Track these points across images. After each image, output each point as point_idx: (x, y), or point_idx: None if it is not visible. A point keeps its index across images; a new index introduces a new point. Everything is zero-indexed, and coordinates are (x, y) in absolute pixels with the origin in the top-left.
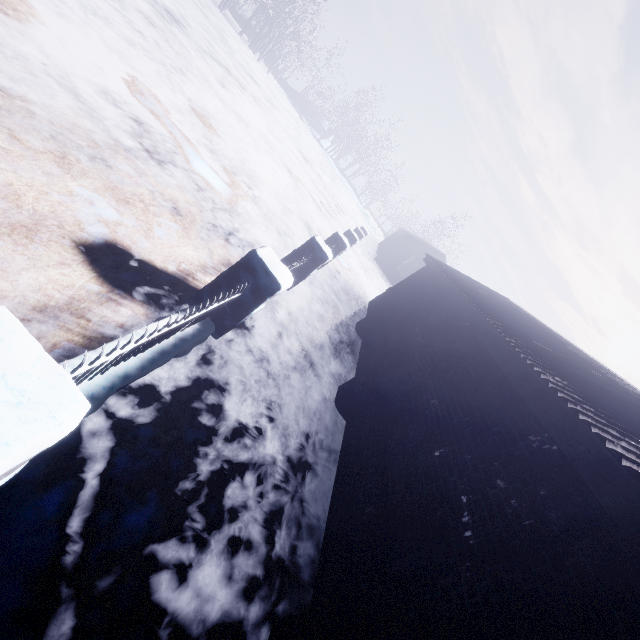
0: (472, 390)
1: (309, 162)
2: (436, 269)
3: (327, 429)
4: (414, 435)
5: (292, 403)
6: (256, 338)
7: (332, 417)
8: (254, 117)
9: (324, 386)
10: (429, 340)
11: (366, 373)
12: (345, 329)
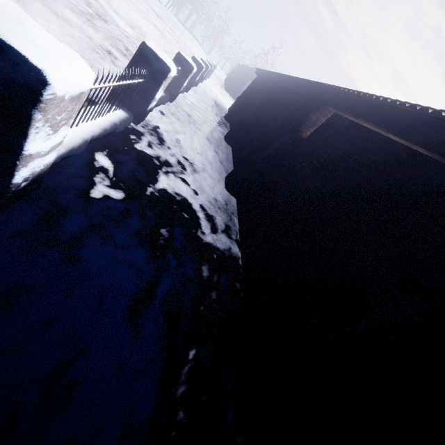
0: (280, 106)
1: (160, 18)
2: (262, 72)
3: (224, 147)
4: (260, 131)
5: (207, 134)
6: (184, 108)
7: (225, 145)
8: None
9: (218, 134)
10: (261, 97)
11: (236, 124)
12: (219, 118)
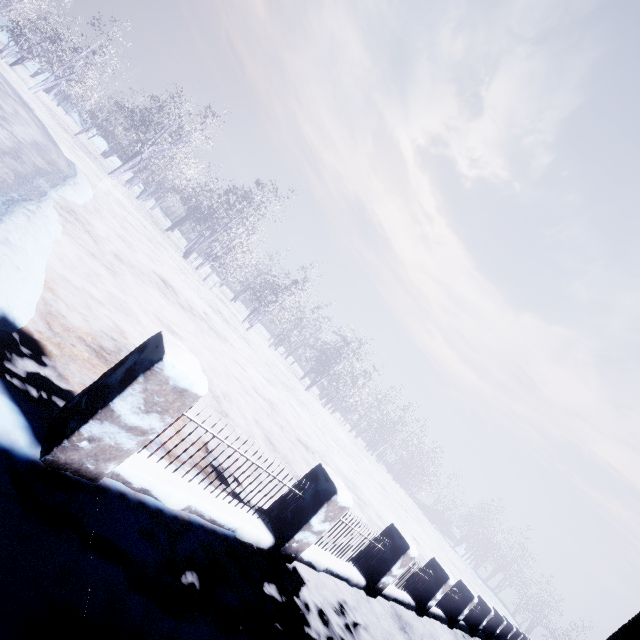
0: None
1: (457, 568)
2: None
3: None
4: None
5: None
6: None
7: None
8: (422, 535)
9: None
10: None
11: None
12: None
